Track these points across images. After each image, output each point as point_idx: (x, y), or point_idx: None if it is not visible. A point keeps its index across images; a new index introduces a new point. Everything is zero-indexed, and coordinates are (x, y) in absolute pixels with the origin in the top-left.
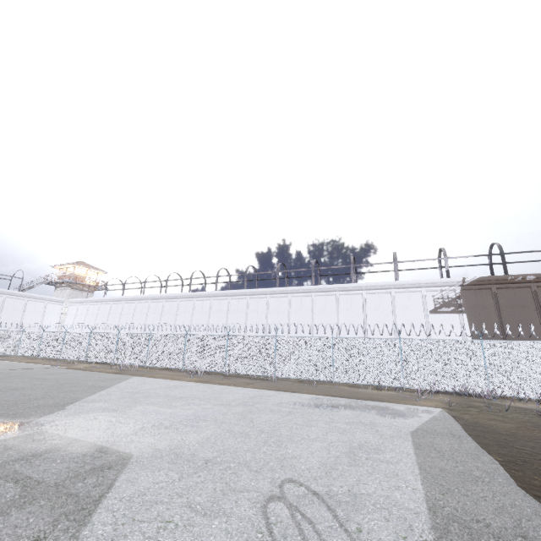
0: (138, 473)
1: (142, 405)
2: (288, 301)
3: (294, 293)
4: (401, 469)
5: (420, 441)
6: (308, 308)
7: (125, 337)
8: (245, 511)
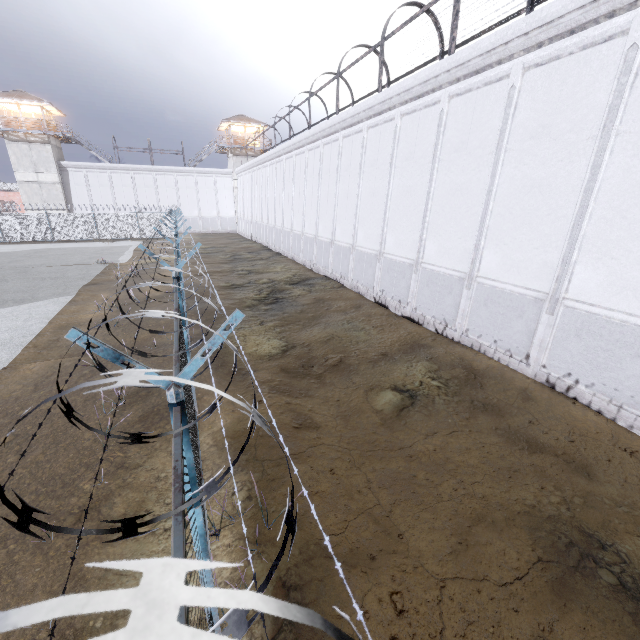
0: None
1: None
2: (392, 131)
3: (405, 104)
4: None
5: None
6: (429, 145)
7: None
8: None
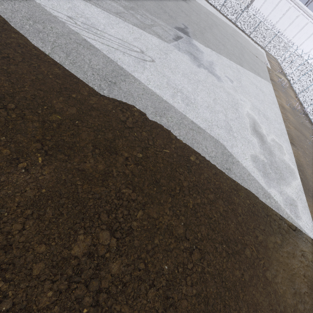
0: (156, 39)
1: (220, 65)
2: None
3: None
4: (165, 95)
5: (205, 134)
6: None
7: (312, 72)
8: (135, 44)
